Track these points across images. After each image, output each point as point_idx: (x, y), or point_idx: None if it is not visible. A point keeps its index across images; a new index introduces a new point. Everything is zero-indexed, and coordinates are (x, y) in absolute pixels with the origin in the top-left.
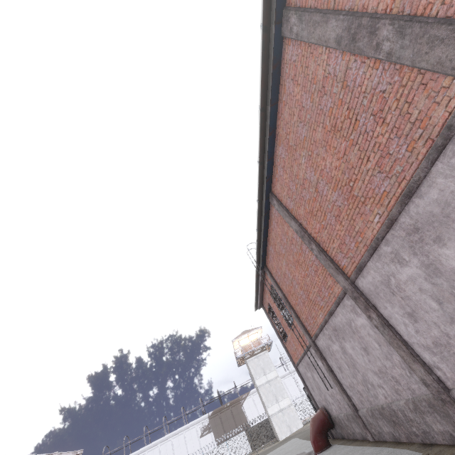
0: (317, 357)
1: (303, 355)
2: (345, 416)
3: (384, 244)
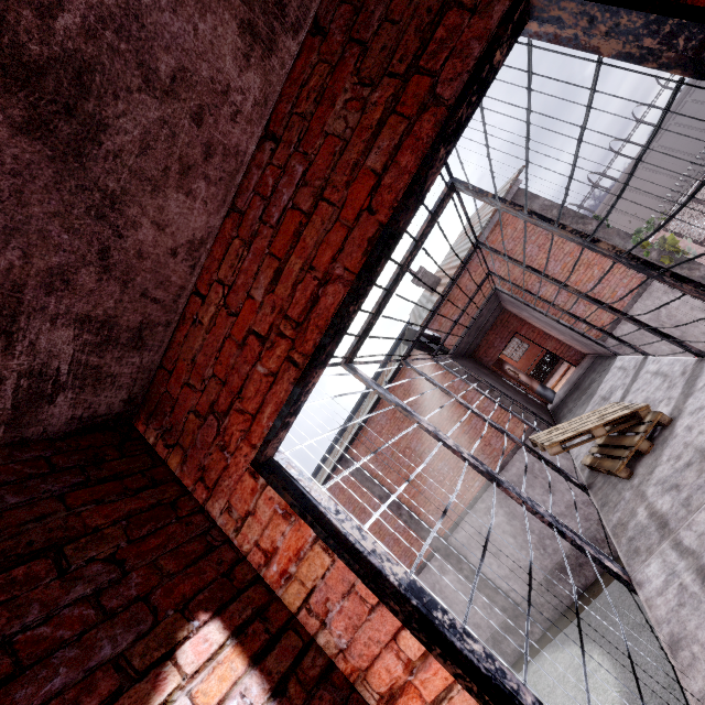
0: None
1: None
2: None
3: None
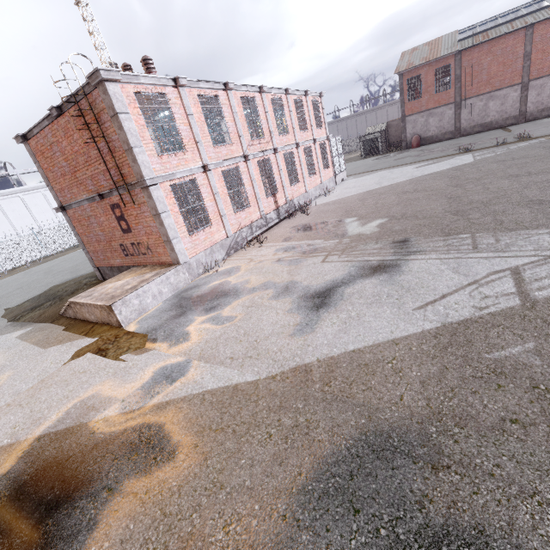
0: (451, 109)
1: (433, 109)
2: (442, 134)
3: None
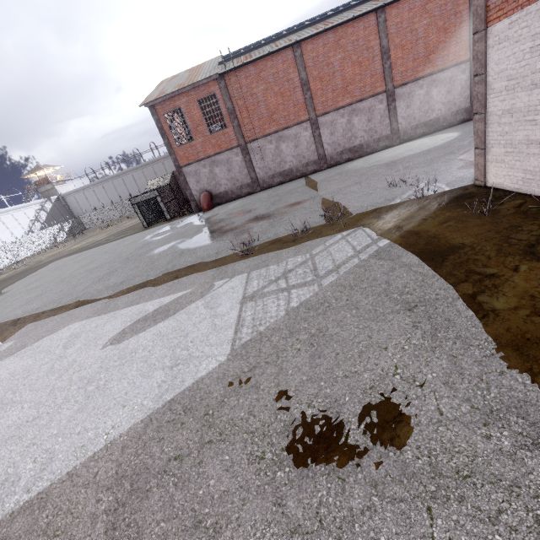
0: (238, 154)
1: (214, 155)
2: (238, 188)
3: (342, 109)
